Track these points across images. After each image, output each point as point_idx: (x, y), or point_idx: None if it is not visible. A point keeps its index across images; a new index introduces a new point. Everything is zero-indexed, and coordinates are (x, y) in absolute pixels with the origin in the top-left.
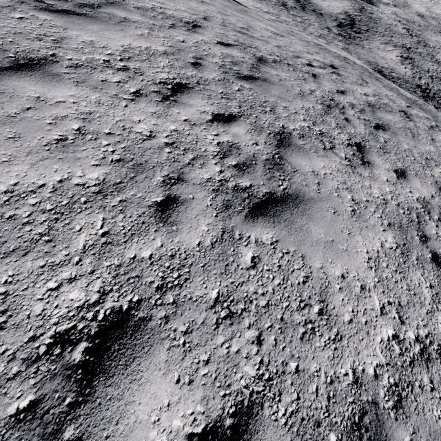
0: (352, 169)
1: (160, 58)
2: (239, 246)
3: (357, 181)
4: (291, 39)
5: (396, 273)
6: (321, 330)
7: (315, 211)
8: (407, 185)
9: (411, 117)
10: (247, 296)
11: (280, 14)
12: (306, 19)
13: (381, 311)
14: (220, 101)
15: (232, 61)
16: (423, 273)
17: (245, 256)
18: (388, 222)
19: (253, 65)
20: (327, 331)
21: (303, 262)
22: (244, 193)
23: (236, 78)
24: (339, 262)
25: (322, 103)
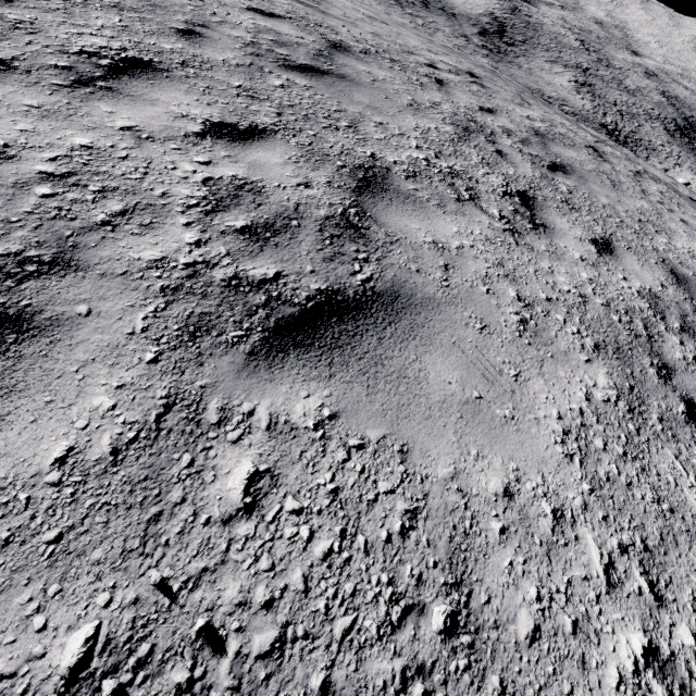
0: (514, 237)
1: (100, 13)
2: (213, 445)
3: (527, 261)
4: (401, 30)
5: (626, 460)
6: (453, 695)
7: (439, 328)
8: (617, 267)
9: (605, 156)
10: (209, 626)
11: (389, 11)
12: (432, 22)
13: (608, 580)
14: (233, 101)
15: (276, 40)
16: (678, 453)
17: (228, 477)
18: (595, 343)
19: (321, 51)
20: (471, 694)
21: (404, 469)
22: (255, 295)
23: (278, 66)
24: (497, 454)
25: (454, 124)
